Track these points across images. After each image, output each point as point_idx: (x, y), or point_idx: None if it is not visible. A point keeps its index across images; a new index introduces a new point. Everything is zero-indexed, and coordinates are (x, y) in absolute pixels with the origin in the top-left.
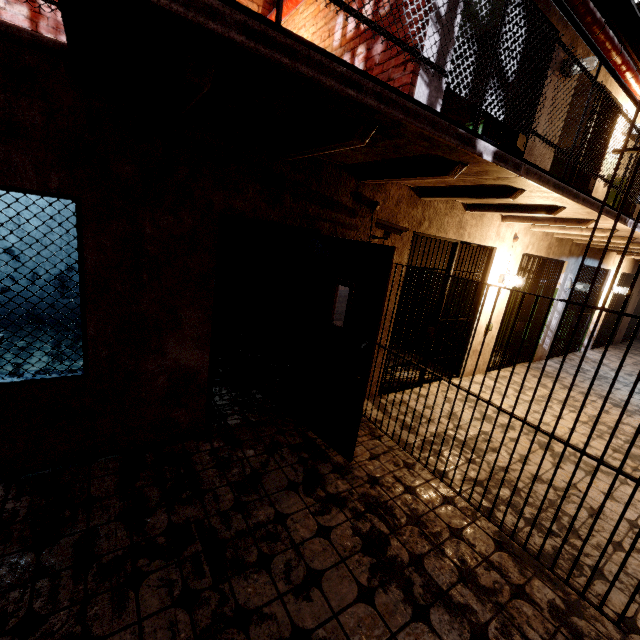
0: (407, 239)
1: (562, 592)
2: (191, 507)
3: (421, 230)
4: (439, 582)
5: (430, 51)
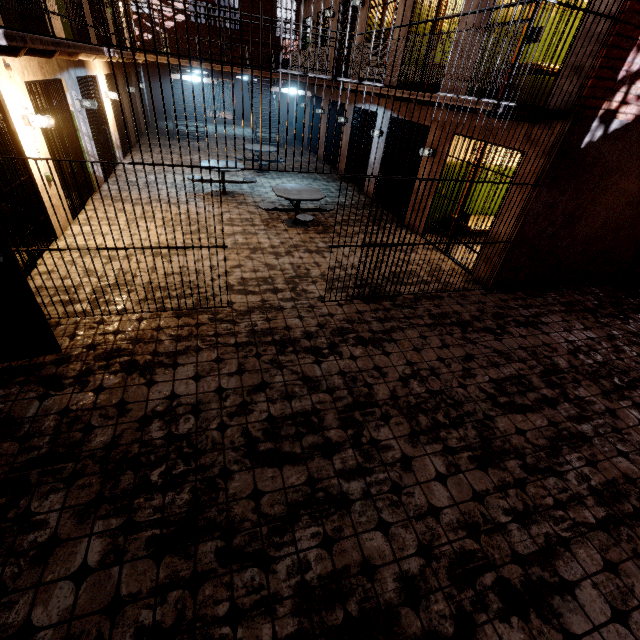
0: None
1: (209, 312)
2: None
3: None
4: (171, 351)
5: None
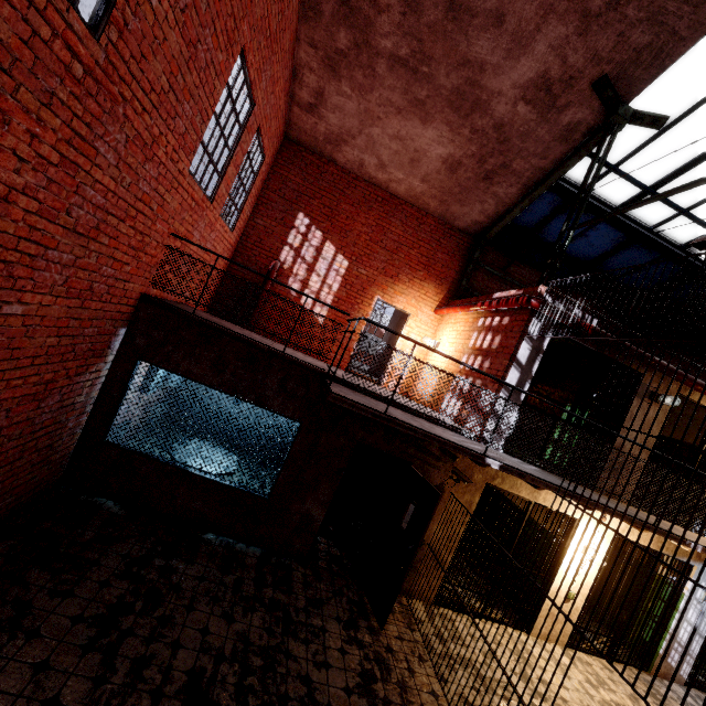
0: (480, 486)
1: None
2: (284, 595)
3: (494, 483)
4: None
5: (511, 380)
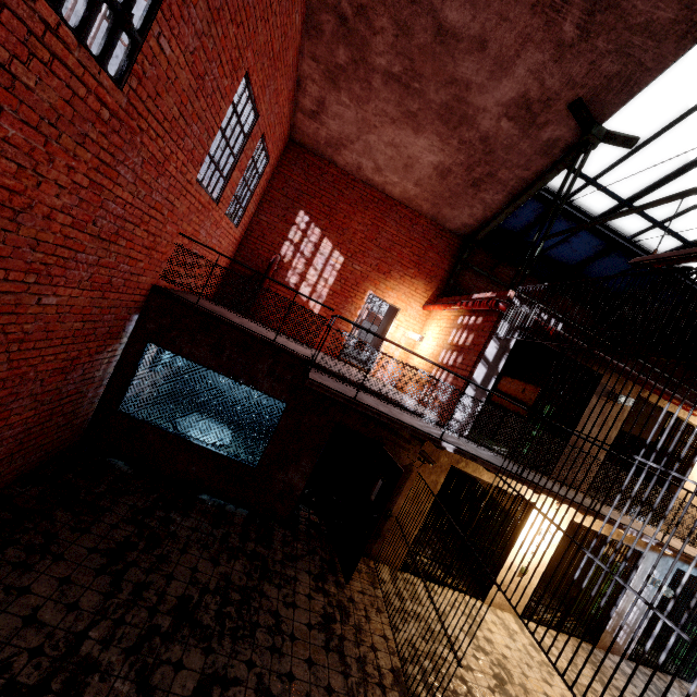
0: (445, 468)
1: None
2: (264, 549)
3: (458, 466)
4: (345, 650)
5: (479, 375)
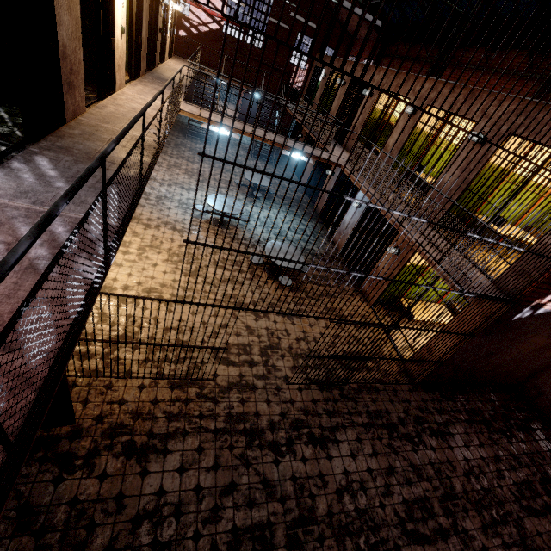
0: None
1: (197, 385)
2: None
3: None
4: (163, 432)
5: None
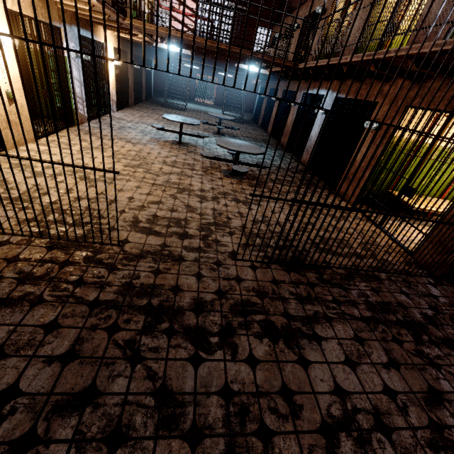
0: None
1: (92, 248)
2: None
3: None
4: None
5: None
